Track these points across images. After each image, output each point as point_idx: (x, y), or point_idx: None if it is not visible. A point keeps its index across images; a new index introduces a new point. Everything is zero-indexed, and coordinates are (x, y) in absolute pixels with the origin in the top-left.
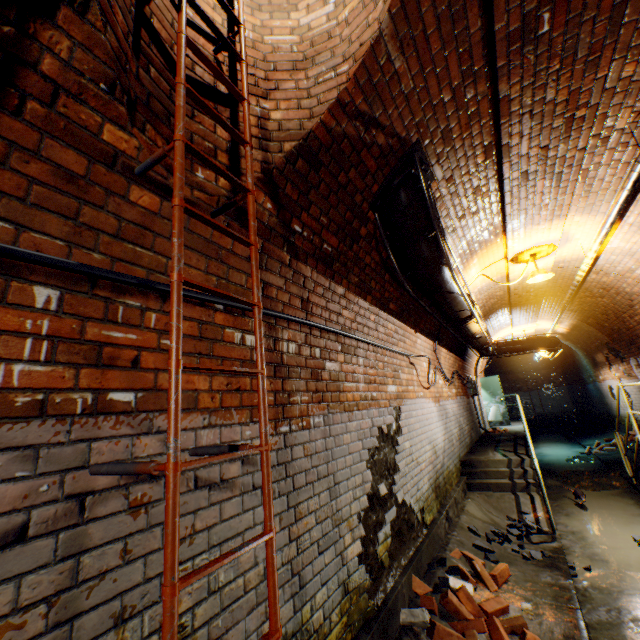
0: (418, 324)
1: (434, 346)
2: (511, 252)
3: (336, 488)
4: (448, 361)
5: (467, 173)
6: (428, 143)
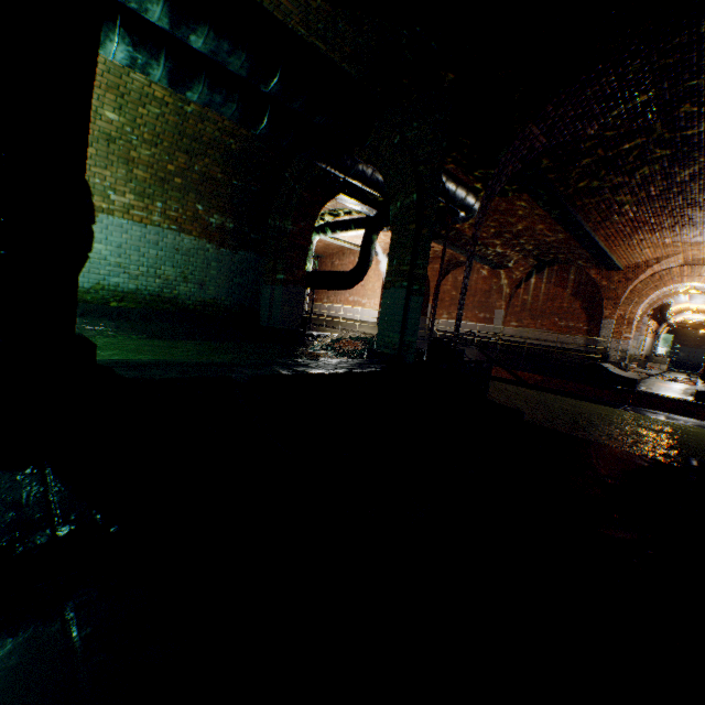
0: (653, 319)
1: (653, 323)
2: (690, 306)
3: (637, 344)
4: (654, 327)
5: (680, 300)
6: (673, 300)
